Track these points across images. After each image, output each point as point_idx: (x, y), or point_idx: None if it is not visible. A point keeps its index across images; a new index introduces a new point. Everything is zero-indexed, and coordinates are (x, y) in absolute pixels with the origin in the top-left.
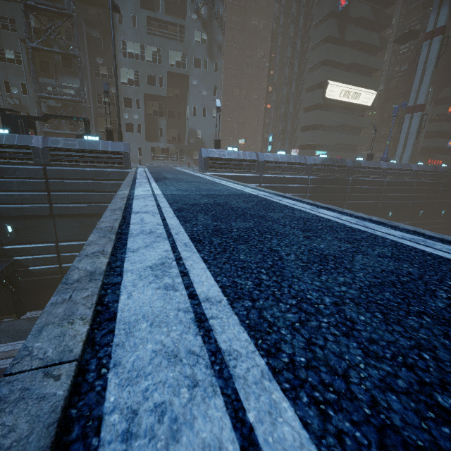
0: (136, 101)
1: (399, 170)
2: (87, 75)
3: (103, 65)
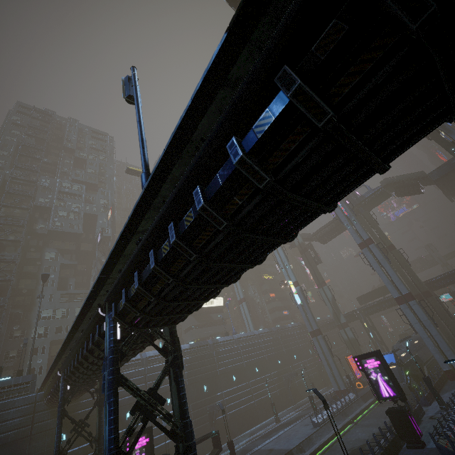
0: (42, 348)
1: (246, 337)
2: (2, 339)
3: (19, 329)
